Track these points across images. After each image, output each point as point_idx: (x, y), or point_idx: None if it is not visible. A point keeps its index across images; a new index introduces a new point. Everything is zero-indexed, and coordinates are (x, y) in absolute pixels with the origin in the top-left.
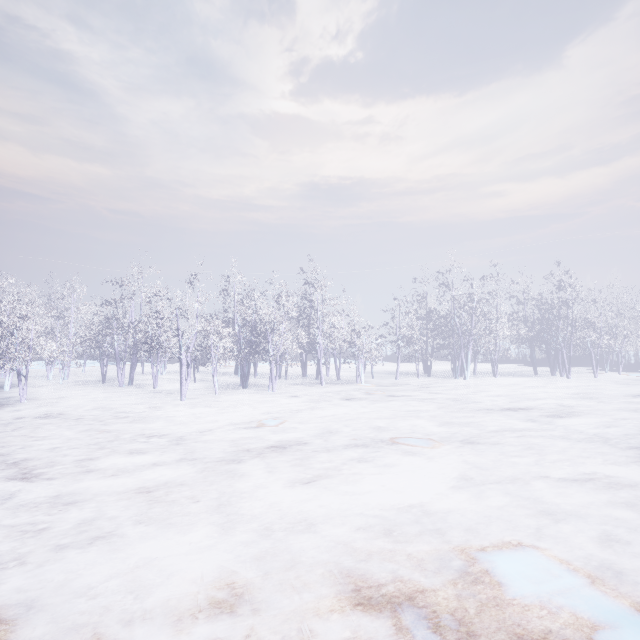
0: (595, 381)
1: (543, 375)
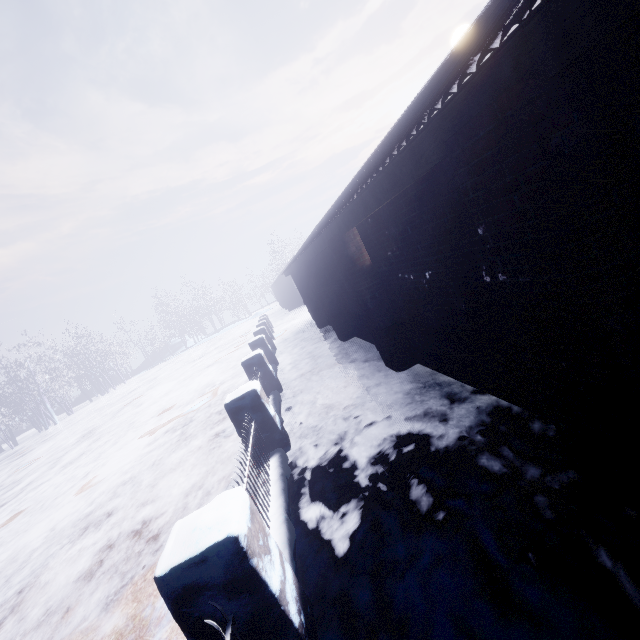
0: (130, 382)
1: (96, 399)
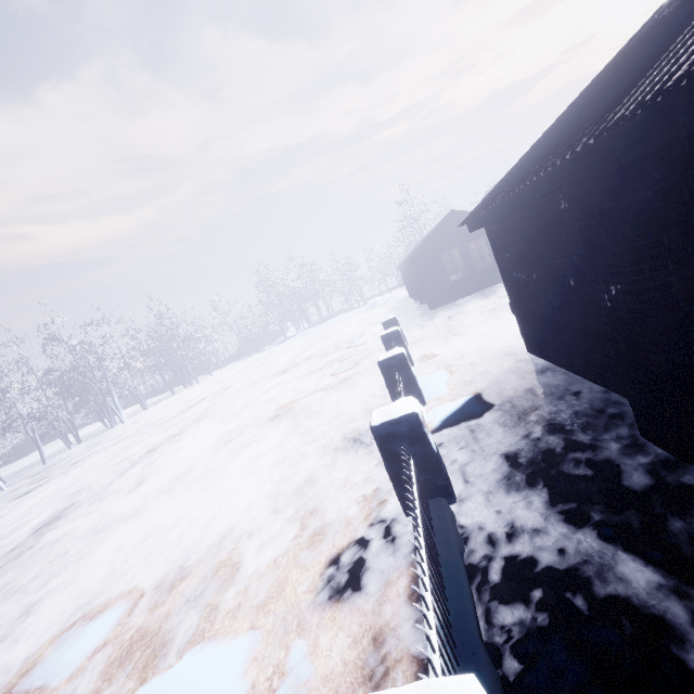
0: (215, 377)
1: (179, 391)
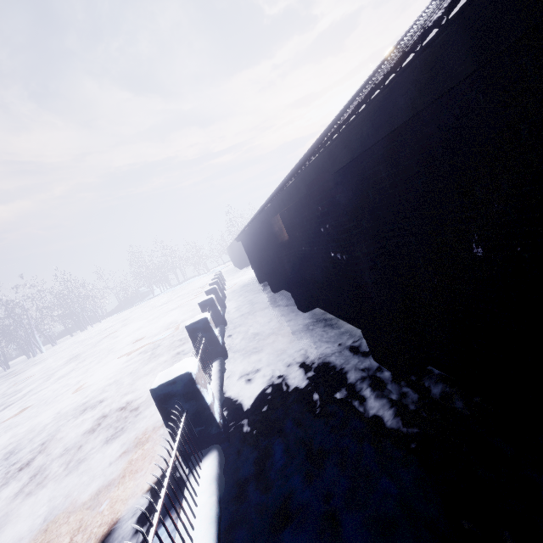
0: (105, 322)
1: (76, 334)
